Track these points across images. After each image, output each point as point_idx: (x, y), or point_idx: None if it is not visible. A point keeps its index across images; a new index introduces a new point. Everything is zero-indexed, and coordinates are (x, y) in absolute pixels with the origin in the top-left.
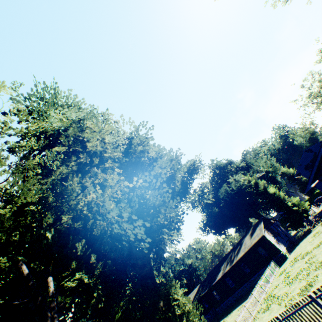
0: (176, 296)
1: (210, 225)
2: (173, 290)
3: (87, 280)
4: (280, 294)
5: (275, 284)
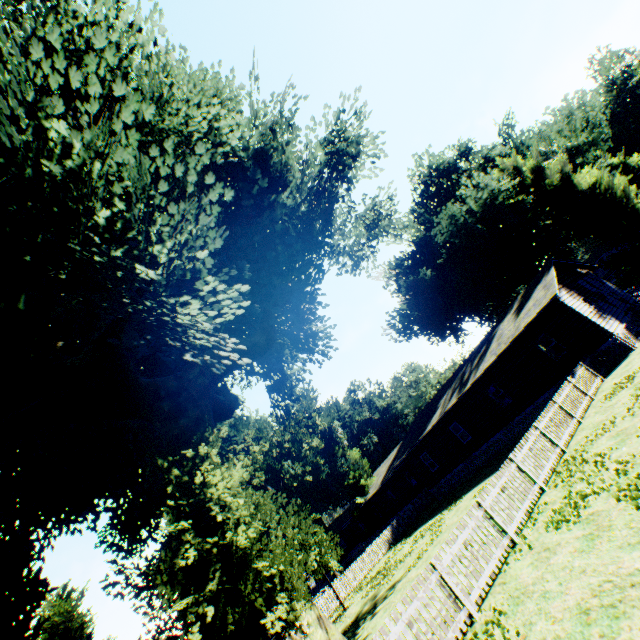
0: (212, 497)
1: (417, 317)
2: (202, 478)
3: None
4: (638, 456)
5: (598, 421)
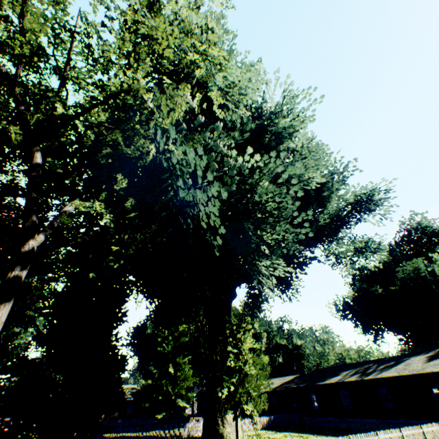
0: (240, 346)
1: (355, 310)
2: (240, 336)
3: (108, 222)
4: None
5: None
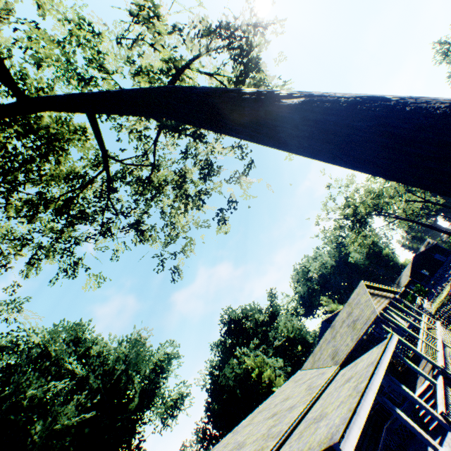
0: None
1: (214, 425)
2: None
3: None
4: None
5: None
